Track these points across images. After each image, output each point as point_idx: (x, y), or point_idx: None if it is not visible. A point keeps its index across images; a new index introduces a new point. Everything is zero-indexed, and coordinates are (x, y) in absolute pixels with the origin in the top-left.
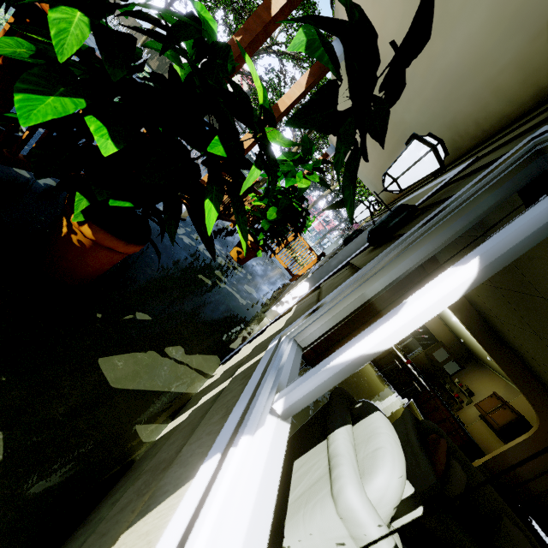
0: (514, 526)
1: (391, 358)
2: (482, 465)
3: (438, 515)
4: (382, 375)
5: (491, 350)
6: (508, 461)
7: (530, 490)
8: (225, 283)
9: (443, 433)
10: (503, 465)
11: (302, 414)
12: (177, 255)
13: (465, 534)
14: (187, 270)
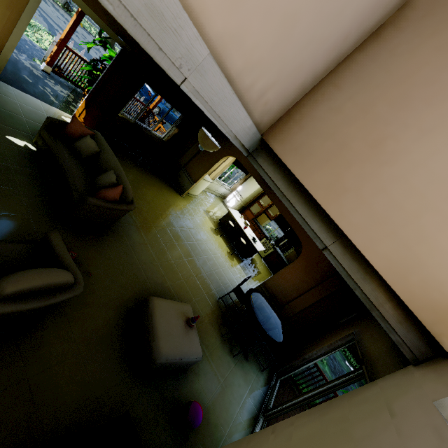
0: (114, 174)
1: (234, 225)
2: (262, 284)
3: (54, 139)
4: (229, 239)
5: (268, 192)
6: (280, 281)
7: (295, 306)
8: (48, 92)
9: (97, 133)
10: (277, 285)
11: (35, 119)
12: (16, 65)
13: (76, 161)
14: (16, 69)
